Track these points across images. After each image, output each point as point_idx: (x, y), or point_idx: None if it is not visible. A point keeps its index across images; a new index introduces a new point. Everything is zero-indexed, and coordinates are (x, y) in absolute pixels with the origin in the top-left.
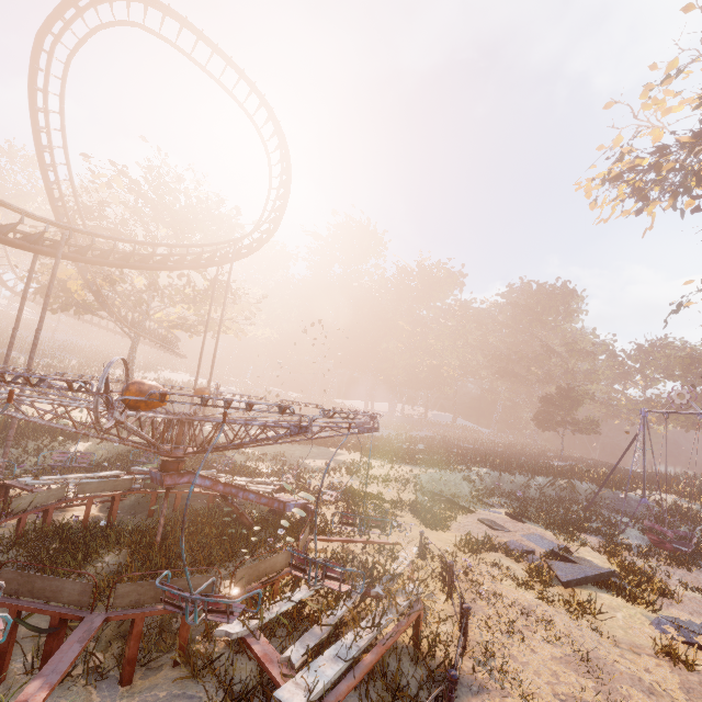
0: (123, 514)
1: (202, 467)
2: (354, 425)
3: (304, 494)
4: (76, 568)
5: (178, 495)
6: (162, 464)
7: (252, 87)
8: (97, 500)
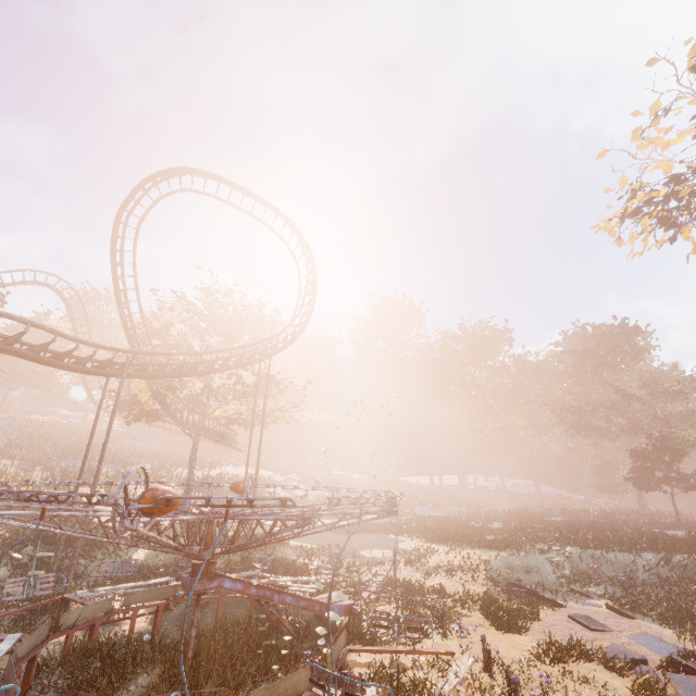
0: (171, 626)
1: (249, 567)
2: (384, 508)
3: (336, 593)
4: (108, 692)
5: (220, 601)
6: (193, 568)
7: (277, 212)
8: (148, 611)
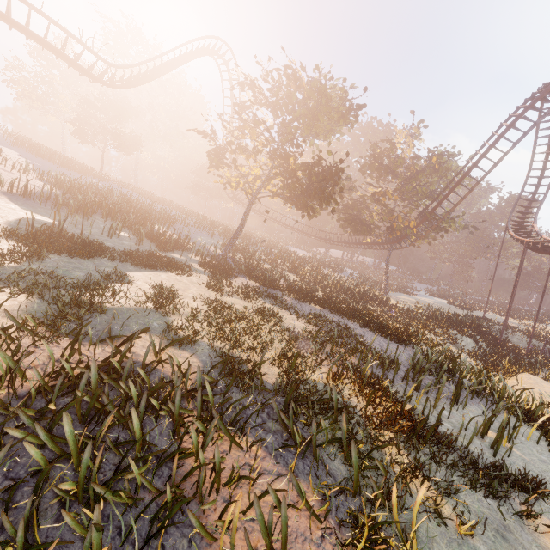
0: None
1: None
2: None
3: None
4: None
5: None
6: None
7: None
8: None
